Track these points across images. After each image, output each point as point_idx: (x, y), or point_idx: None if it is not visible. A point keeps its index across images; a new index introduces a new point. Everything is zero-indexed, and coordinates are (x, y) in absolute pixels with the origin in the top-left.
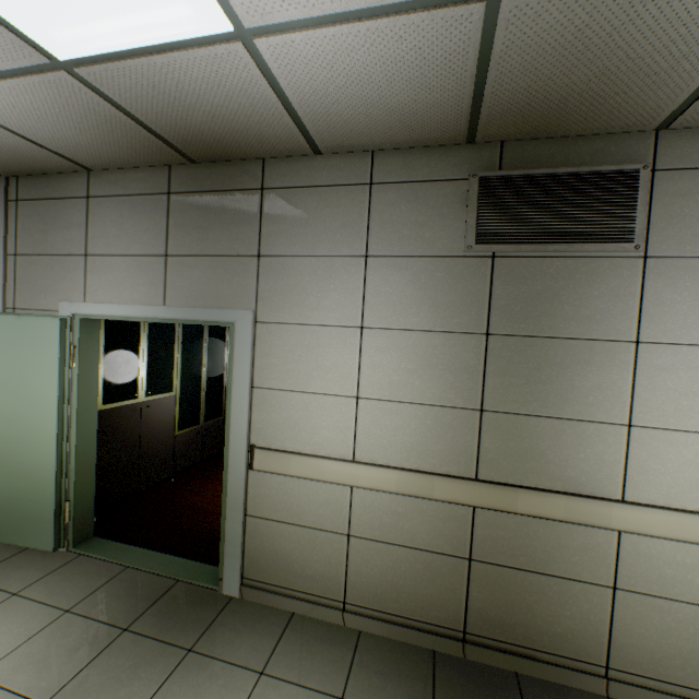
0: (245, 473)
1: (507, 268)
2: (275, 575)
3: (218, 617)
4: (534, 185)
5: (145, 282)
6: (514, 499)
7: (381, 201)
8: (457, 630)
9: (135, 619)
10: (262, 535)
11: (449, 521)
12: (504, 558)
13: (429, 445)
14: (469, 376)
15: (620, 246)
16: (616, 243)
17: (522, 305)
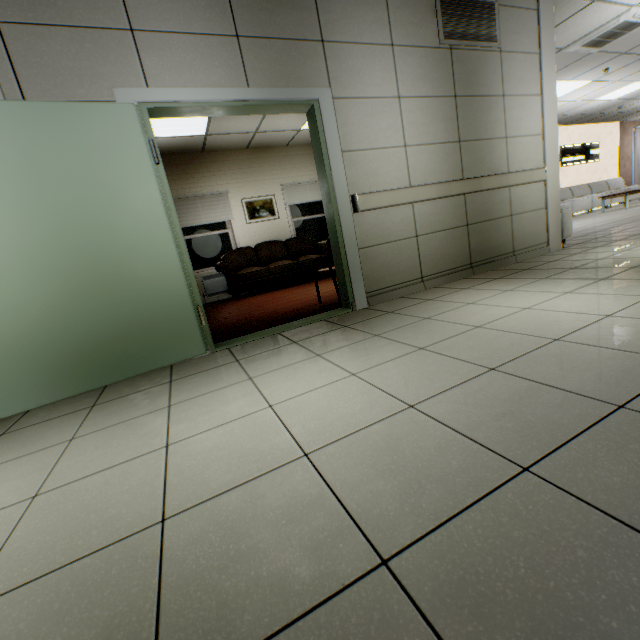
0: (352, 218)
1: (457, 56)
2: (384, 281)
3: (376, 309)
4: (461, 5)
5: (221, 64)
6: (480, 184)
7: (393, 5)
8: (468, 265)
9: (341, 325)
10: (371, 259)
11: (457, 208)
12: (478, 219)
13: (442, 168)
14: (452, 123)
15: (494, 45)
16: (492, 43)
17: (465, 78)
